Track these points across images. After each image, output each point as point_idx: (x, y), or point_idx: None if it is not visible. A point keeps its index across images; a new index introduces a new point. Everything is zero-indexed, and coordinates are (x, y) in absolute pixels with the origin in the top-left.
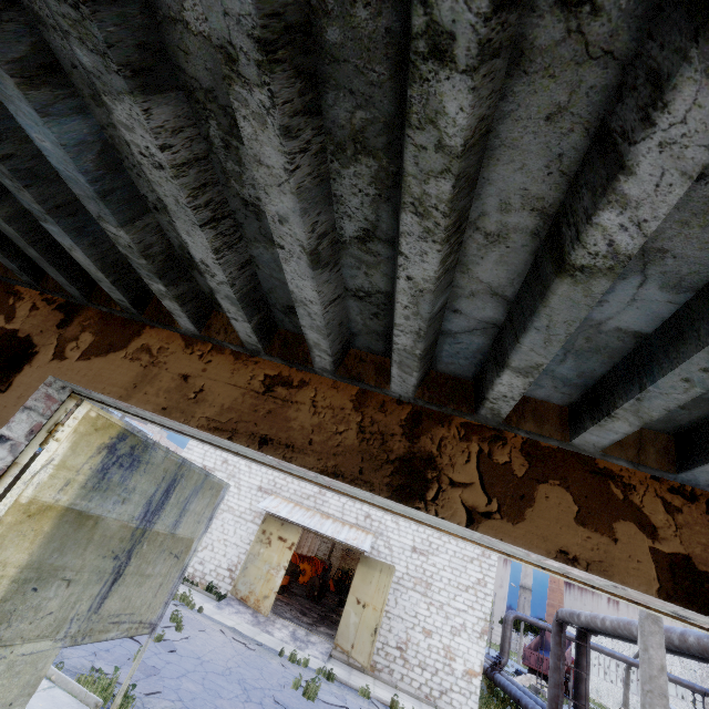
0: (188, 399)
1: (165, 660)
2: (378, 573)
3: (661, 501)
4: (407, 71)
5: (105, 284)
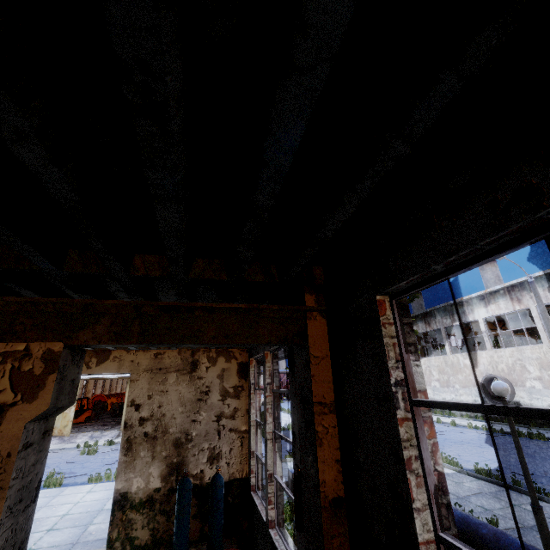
0: None
1: None
2: None
3: None
4: None
5: None
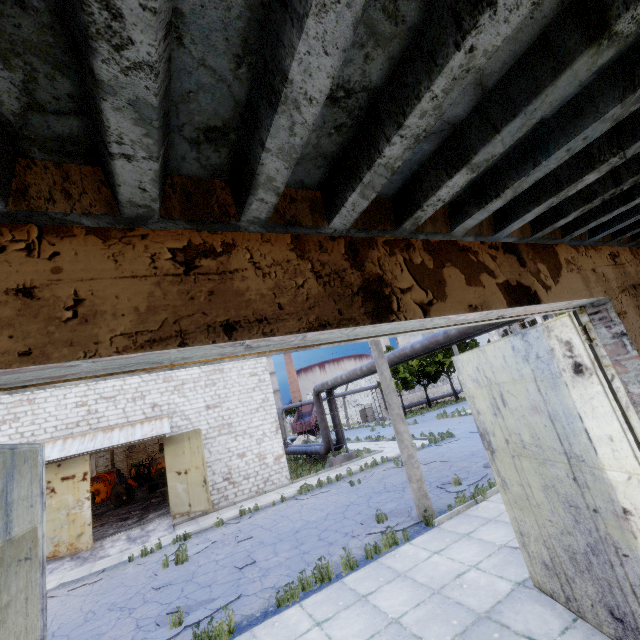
0: (64, 322)
1: None
2: (187, 442)
3: (489, 255)
4: None
5: None
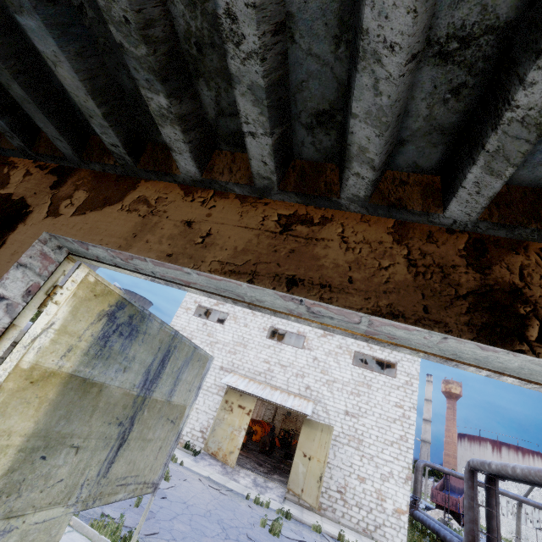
0: (195, 244)
1: (159, 505)
2: (319, 432)
3: None
4: None
5: (97, 120)
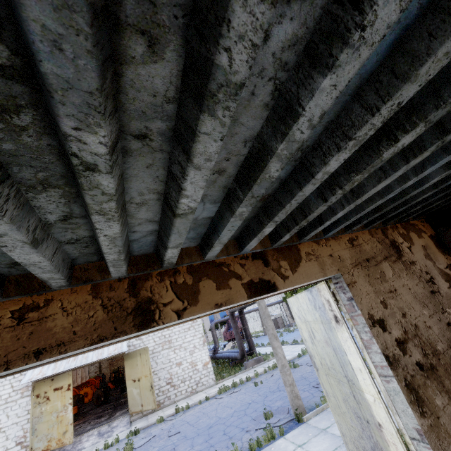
0: None
1: None
2: (139, 357)
3: (239, 264)
4: (72, 168)
5: None
